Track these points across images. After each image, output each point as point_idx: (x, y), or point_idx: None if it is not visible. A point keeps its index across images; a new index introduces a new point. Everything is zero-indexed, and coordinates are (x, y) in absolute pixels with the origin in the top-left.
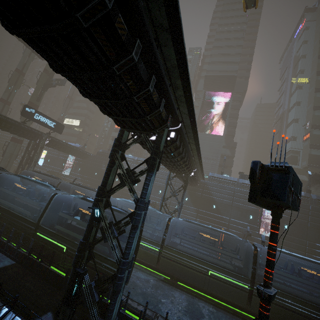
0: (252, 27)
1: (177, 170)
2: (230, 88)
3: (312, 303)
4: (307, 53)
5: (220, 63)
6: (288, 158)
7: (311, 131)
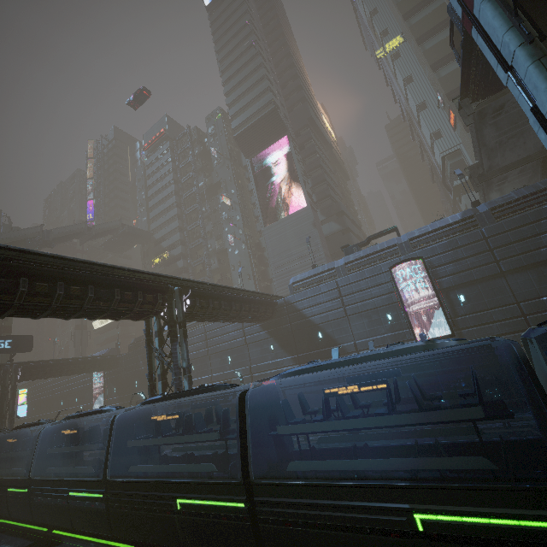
0: (272, 31)
1: (103, 314)
2: (280, 130)
3: (375, 482)
4: (376, 5)
5: (246, 107)
6: (451, 172)
7: (452, 105)
